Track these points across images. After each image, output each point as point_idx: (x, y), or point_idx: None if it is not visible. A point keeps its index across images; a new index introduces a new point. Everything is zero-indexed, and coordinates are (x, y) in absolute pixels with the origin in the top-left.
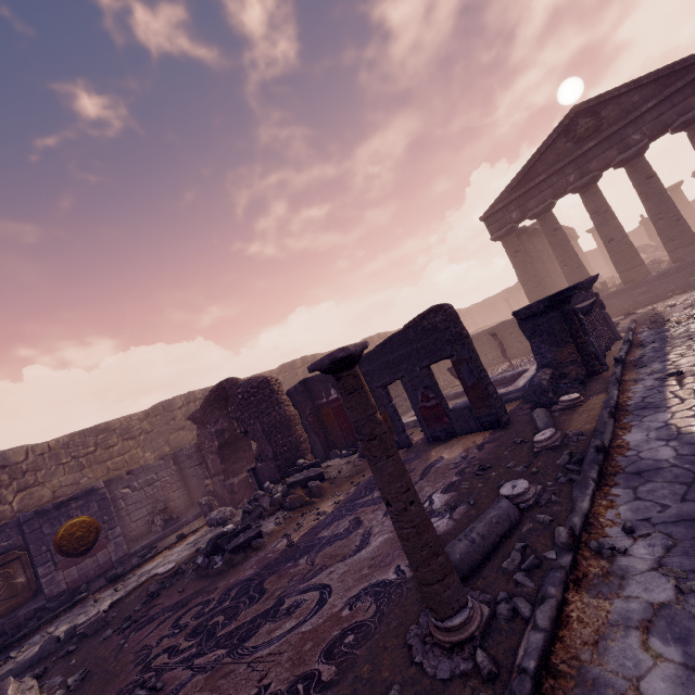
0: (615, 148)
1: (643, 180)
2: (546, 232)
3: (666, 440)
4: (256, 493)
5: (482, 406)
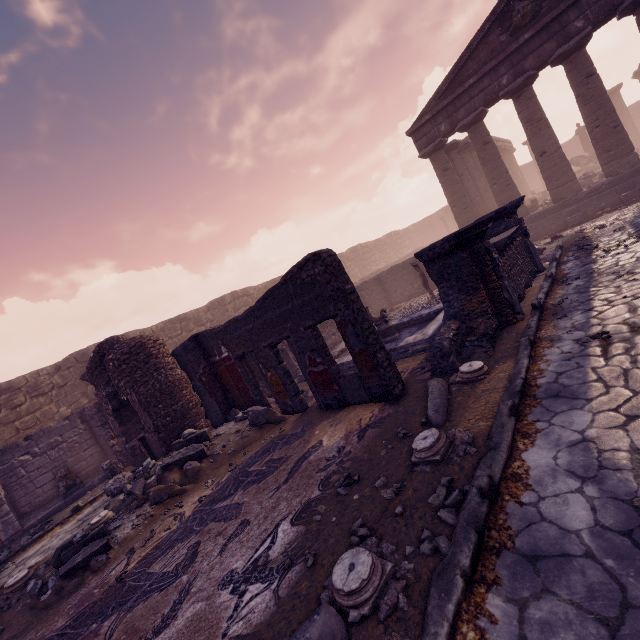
0: (554, 39)
1: (582, 80)
2: (476, 147)
3: (580, 478)
4: (138, 471)
5: (372, 376)
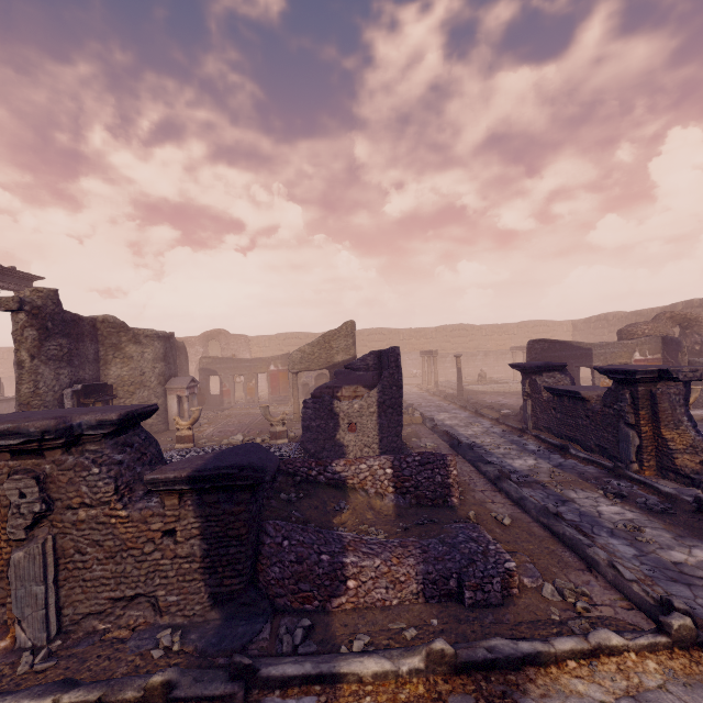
0: None
1: None
2: None
3: (456, 412)
4: None
5: None
